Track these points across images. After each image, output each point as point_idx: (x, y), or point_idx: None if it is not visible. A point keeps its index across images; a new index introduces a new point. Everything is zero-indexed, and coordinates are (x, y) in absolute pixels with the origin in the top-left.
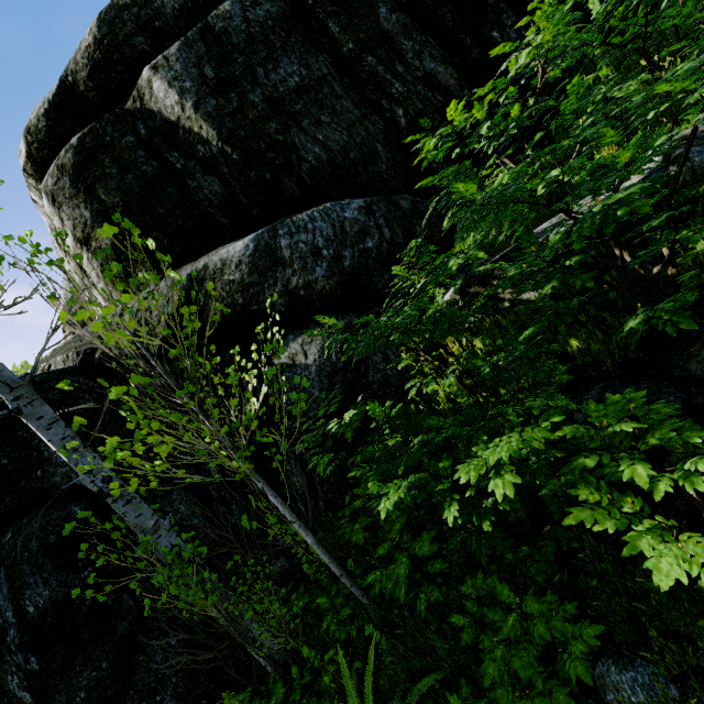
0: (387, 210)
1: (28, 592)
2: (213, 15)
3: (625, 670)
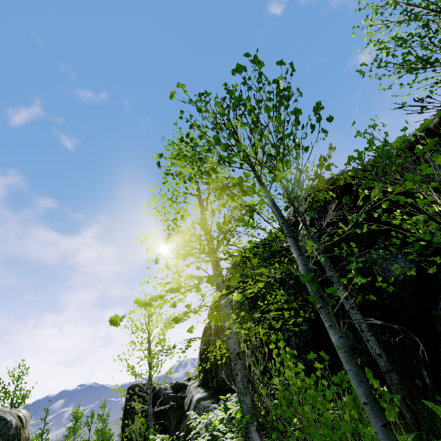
0: None
1: None
2: None
3: None
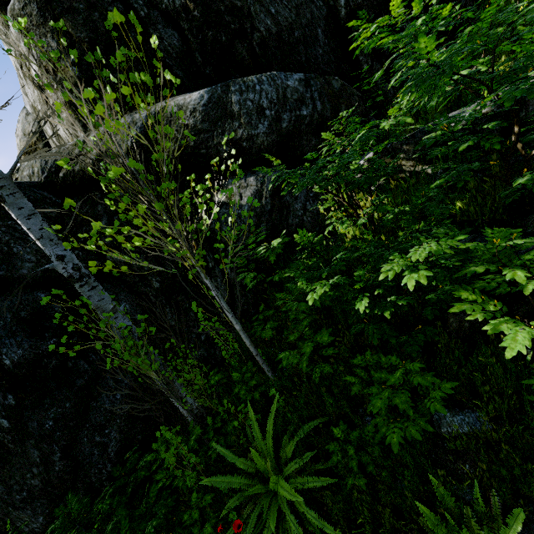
0: (321, 86)
1: (4, 350)
2: None
3: (457, 415)
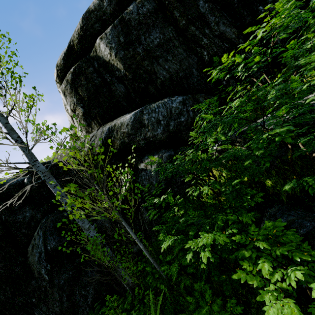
0: (193, 103)
1: (48, 241)
2: (125, 13)
3: None
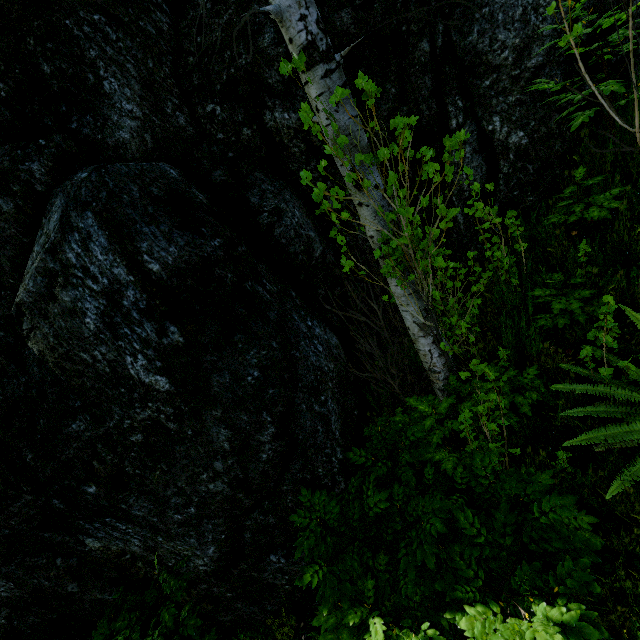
0: None
1: (143, 245)
2: None
3: None
